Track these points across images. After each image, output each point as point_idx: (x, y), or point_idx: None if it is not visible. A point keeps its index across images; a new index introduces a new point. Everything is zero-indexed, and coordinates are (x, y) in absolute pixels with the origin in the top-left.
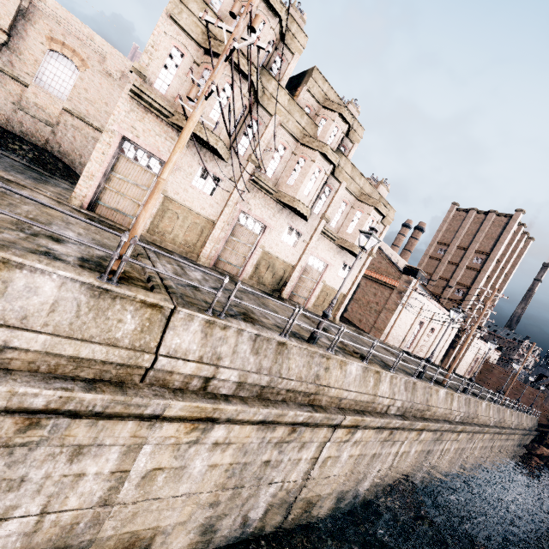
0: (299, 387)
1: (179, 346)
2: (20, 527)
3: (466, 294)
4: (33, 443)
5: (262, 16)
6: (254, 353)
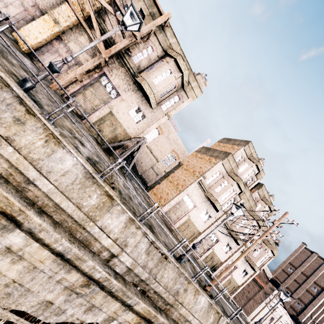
0: None
1: None
2: None
3: (303, 309)
4: None
5: (253, 169)
6: None
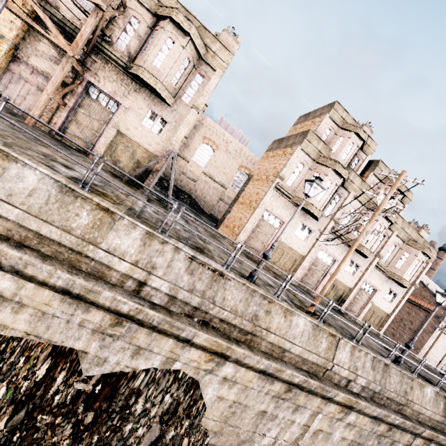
0: (396, 398)
1: (341, 359)
2: (268, 441)
3: None
4: (286, 399)
5: (353, 141)
6: (372, 369)
